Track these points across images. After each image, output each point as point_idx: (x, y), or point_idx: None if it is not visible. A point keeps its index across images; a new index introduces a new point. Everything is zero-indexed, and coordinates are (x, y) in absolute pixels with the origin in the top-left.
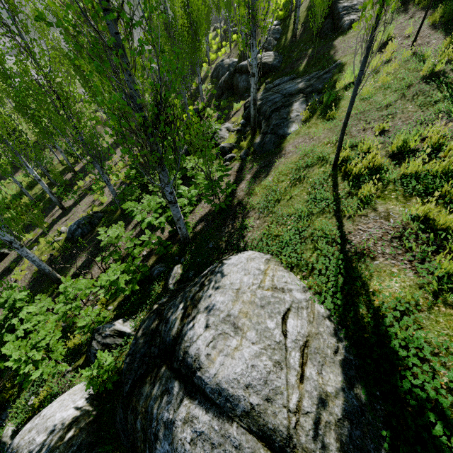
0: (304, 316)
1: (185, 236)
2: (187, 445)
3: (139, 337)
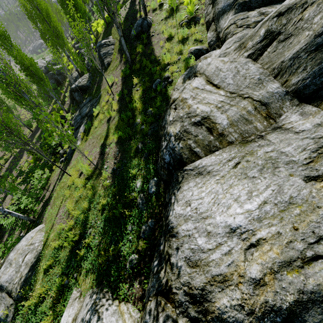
0: (33, 252)
1: (29, 220)
2: None
3: None
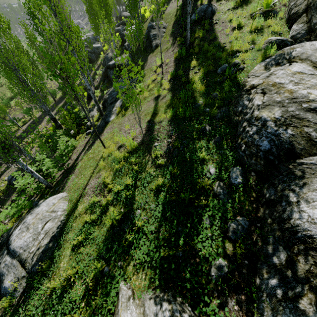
0: (55, 221)
1: (47, 185)
2: (2, 268)
3: (5, 236)
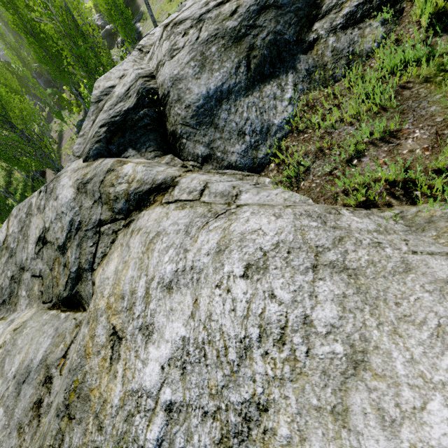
0: None
1: None
2: None
3: None
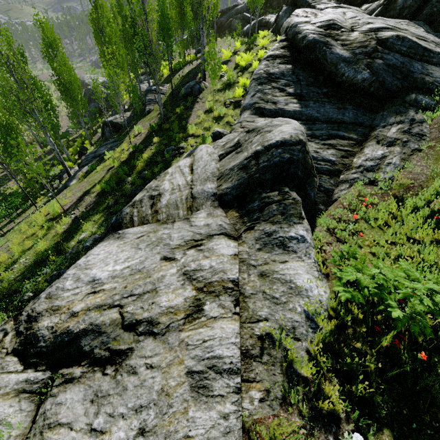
0: None
1: None
2: None
3: None
